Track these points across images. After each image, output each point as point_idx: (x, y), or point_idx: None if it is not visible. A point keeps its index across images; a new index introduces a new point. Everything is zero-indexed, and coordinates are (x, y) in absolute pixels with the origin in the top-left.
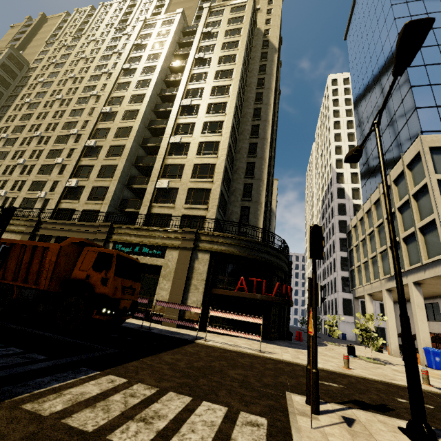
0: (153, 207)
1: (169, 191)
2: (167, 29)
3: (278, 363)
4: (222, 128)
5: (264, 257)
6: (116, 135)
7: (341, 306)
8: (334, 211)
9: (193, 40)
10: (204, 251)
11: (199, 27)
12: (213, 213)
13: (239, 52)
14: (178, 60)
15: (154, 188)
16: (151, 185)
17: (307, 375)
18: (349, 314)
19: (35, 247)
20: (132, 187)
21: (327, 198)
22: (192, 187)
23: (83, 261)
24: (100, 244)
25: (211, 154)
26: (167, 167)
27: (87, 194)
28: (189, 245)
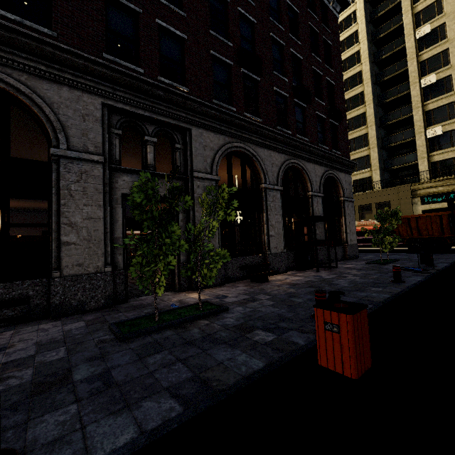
0: (431, 156)
1: (445, 136)
2: None
3: None
4: None
5: None
6: (347, 108)
7: None
8: None
9: None
10: None
11: None
12: None
13: None
14: None
15: (424, 139)
16: (419, 138)
17: None
18: None
19: (449, 215)
20: (389, 147)
21: None
22: None
23: None
24: (408, 201)
25: None
26: (429, 113)
27: None
28: None
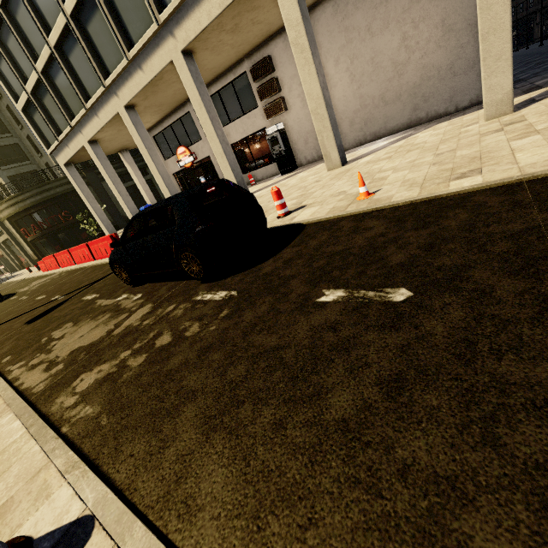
0: None
1: None
2: None
3: None
4: None
5: (31, 202)
6: None
7: None
8: None
9: None
10: (5, 221)
11: None
12: (0, 178)
13: None
14: None
15: None
16: None
17: None
18: None
19: None
20: None
21: None
22: None
23: None
24: None
25: None
26: None
27: None
28: None
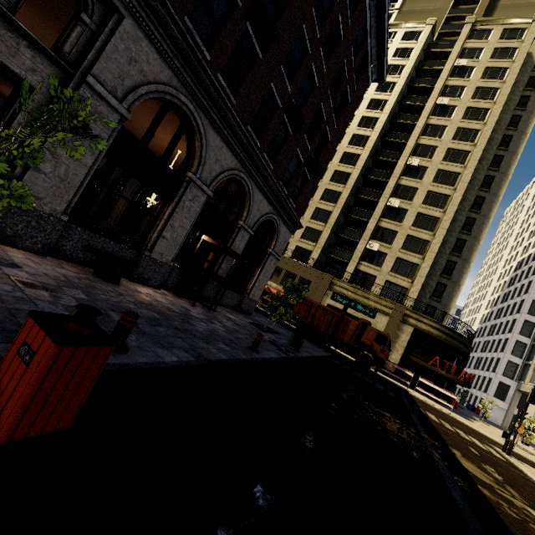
0: (360, 264)
1: (377, 254)
2: (408, 47)
3: (467, 426)
4: (446, 203)
5: (456, 344)
6: (332, 178)
7: (494, 388)
8: (531, 288)
9: (440, 76)
10: (408, 326)
11: (451, 56)
12: (416, 290)
13: (494, 108)
14: (411, 95)
15: (364, 247)
16: (362, 244)
17: (506, 442)
18: (500, 398)
19: (340, 317)
20: (339, 236)
21: (528, 266)
22: (401, 257)
23: (368, 334)
24: (324, 290)
25: (427, 228)
26: (379, 229)
27: (301, 232)
28: (399, 318)
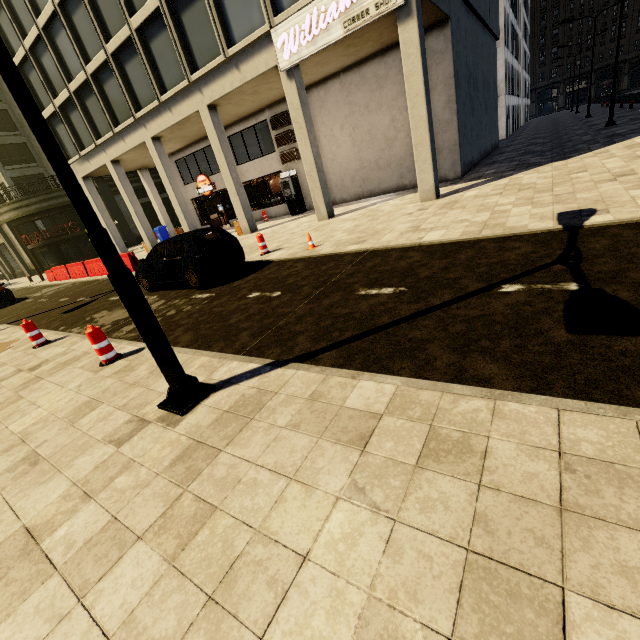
0: None
1: None
2: None
3: None
4: None
5: (36, 208)
6: None
7: None
8: None
9: None
10: (4, 225)
11: None
12: (3, 178)
13: None
14: None
15: None
16: None
17: None
18: None
19: None
20: None
21: None
22: None
23: None
24: None
25: None
26: None
27: None
28: None
